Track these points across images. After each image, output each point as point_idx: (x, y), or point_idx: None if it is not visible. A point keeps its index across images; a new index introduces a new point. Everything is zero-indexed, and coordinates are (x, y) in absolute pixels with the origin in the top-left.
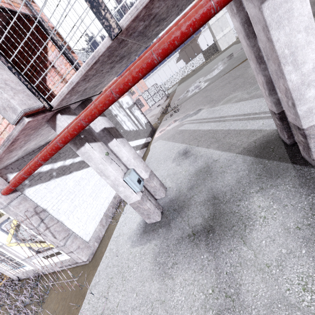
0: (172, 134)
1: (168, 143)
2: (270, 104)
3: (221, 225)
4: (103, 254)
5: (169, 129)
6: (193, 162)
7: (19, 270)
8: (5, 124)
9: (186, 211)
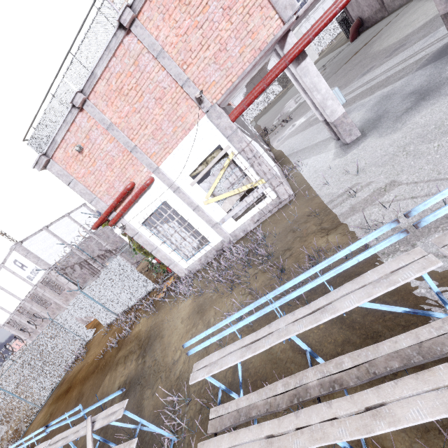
0: (304, 126)
1: (306, 131)
2: (444, 7)
3: (433, 90)
4: (308, 184)
5: (292, 130)
6: (362, 107)
7: (196, 256)
8: (275, 27)
9: (387, 114)
